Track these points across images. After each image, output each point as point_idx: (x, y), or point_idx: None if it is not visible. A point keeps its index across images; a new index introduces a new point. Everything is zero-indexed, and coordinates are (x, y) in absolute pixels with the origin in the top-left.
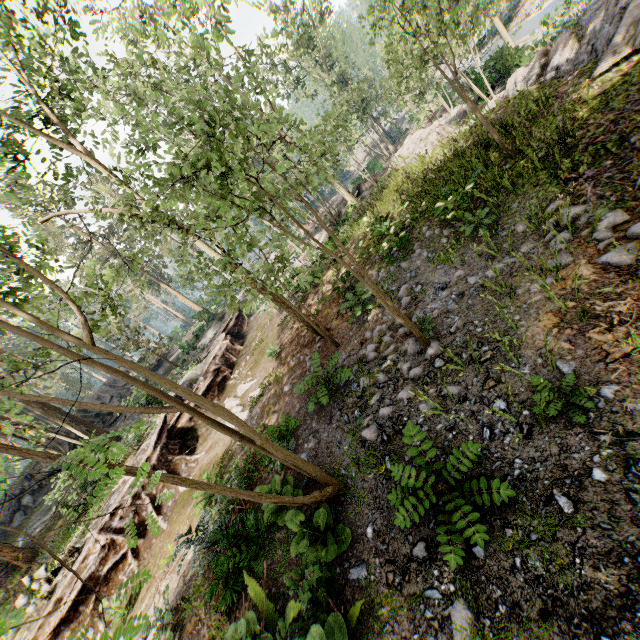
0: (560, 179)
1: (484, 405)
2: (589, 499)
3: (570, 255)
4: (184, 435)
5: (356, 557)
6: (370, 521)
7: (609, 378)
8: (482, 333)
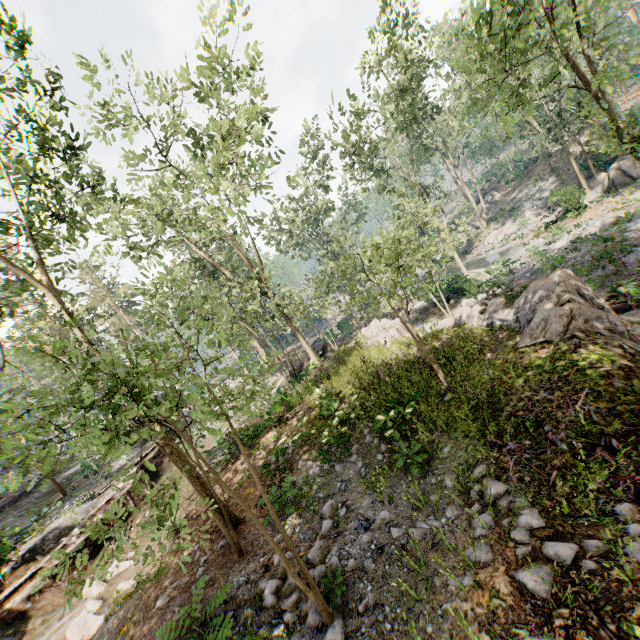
0: (487, 440)
1: None
2: None
3: (490, 549)
4: (7, 623)
5: None
6: None
7: None
8: (390, 634)
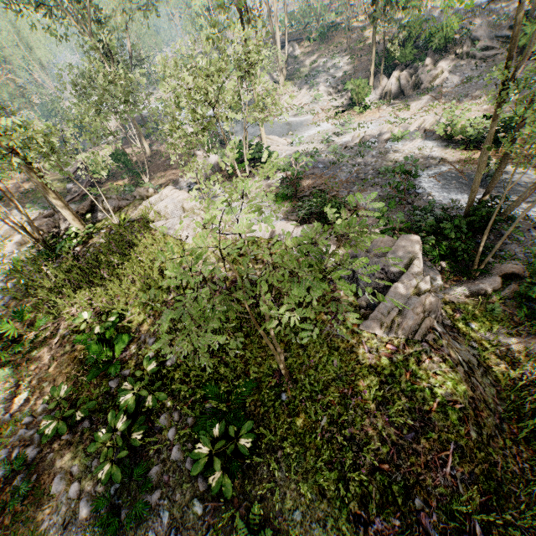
0: (350, 510)
1: None
2: None
3: None
4: None
5: None
6: None
7: None
8: None
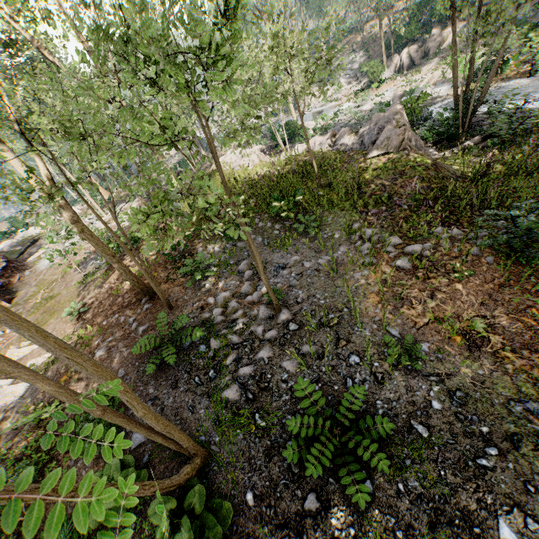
0: (358, 210)
1: (341, 360)
2: (436, 423)
3: (374, 258)
4: None
5: (238, 533)
6: (248, 486)
7: (422, 338)
8: (326, 304)
